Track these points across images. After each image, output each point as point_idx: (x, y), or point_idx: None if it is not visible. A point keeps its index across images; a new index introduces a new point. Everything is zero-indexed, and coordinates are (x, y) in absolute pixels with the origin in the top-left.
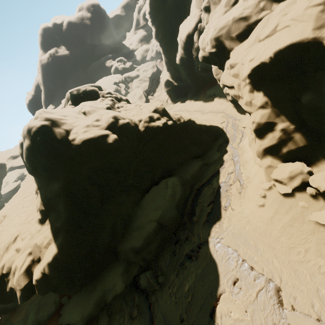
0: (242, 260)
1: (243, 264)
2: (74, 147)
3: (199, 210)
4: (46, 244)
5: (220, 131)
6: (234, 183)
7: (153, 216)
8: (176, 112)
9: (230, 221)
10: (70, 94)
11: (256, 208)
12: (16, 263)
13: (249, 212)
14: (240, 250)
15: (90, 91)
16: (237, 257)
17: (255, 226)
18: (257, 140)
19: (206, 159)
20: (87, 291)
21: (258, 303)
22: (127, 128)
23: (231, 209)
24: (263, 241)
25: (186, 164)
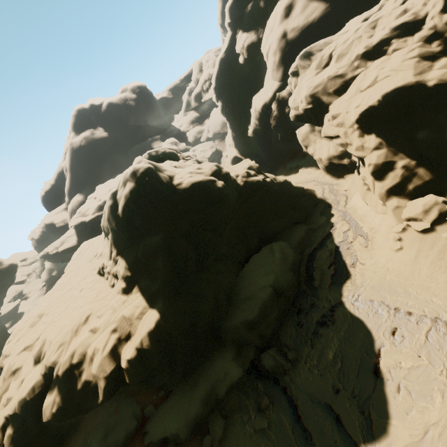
0: (394, 309)
1: (397, 312)
2: (180, 191)
3: (319, 274)
4: (139, 314)
5: (317, 197)
6: (355, 239)
7: (265, 282)
8: None
9: (364, 276)
10: (148, 155)
11: (392, 254)
12: (95, 345)
13: (385, 260)
14: (388, 300)
15: (169, 153)
16: (387, 307)
17: (398, 272)
18: (376, 183)
19: (310, 224)
20: (186, 390)
21: (431, 344)
22: (229, 178)
23: (361, 264)
24: (413, 285)
25: (286, 231)
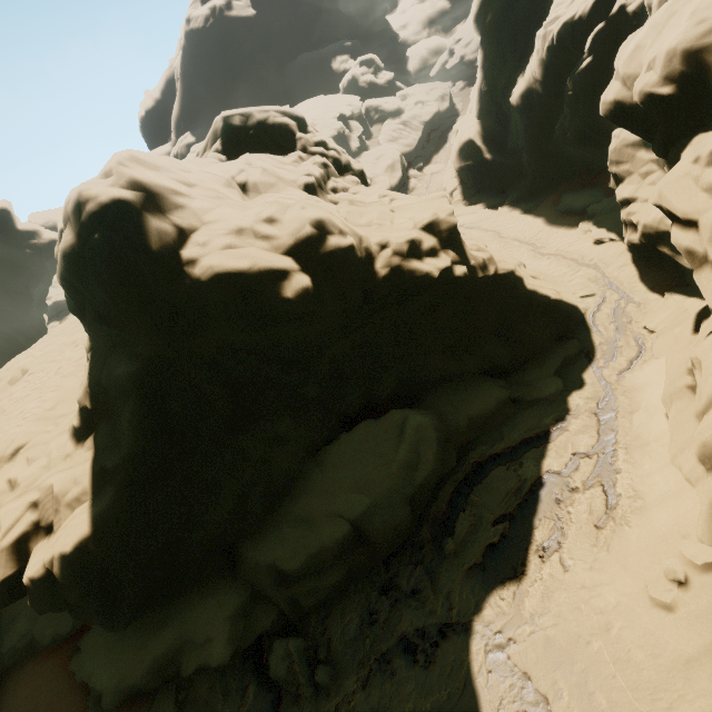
0: None
1: None
2: (189, 282)
3: (468, 525)
4: (74, 499)
5: (577, 319)
6: (587, 490)
7: (346, 505)
8: (476, 239)
9: (549, 600)
10: (223, 122)
11: (642, 602)
12: (0, 515)
13: (615, 600)
14: (559, 705)
15: (275, 125)
16: None
17: (625, 654)
18: None
19: (522, 387)
20: (146, 624)
21: None
22: (345, 261)
23: (561, 564)
24: None
25: (463, 385)
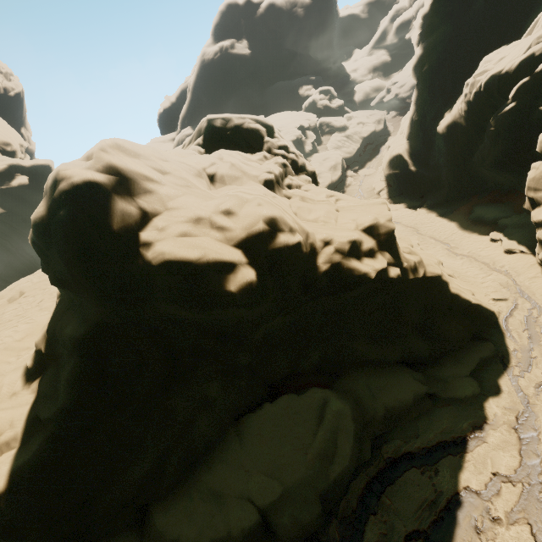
0: None
1: None
2: (141, 262)
3: (378, 533)
4: (4, 443)
5: (491, 321)
6: (512, 526)
7: (258, 490)
8: (405, 238)
9: None
10: (207, 122)
11: None
12: None
13: None
14: None
15: (248, 130)
16: None
17: None
18: None
19: (438, 383)
20: None
21: None
22: (291, 256)
23: None
24: None
25: (382, 371)
